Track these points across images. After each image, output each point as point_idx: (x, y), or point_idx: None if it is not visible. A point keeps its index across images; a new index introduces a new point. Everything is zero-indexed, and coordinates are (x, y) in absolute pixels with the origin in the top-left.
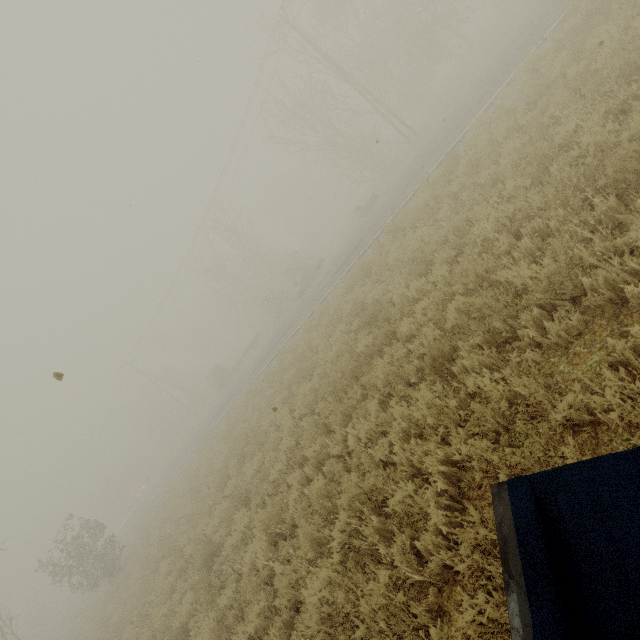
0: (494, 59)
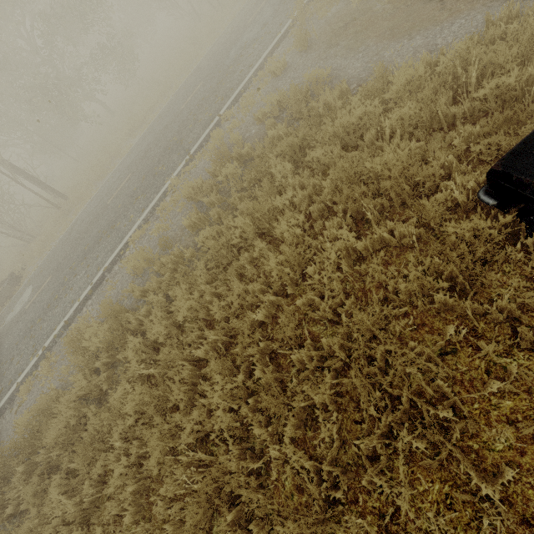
0: (139, 145)
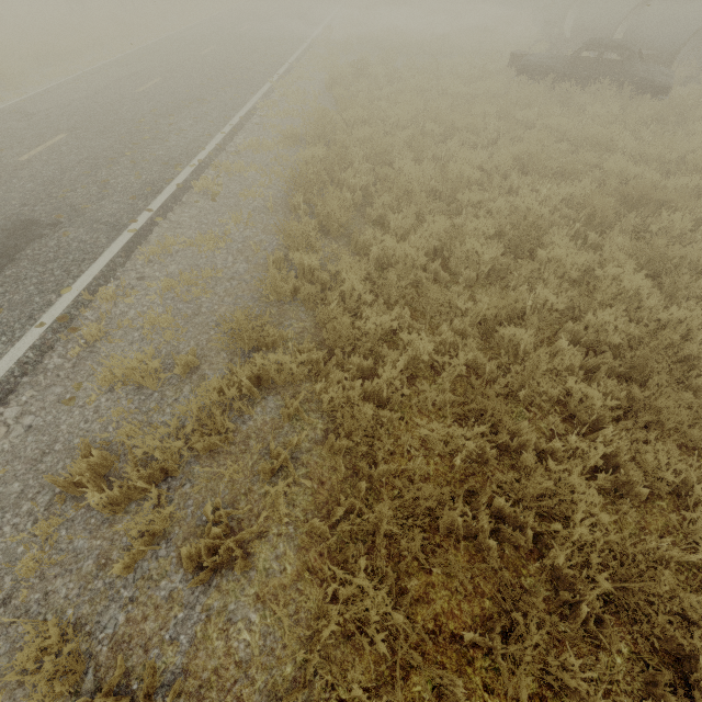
0: (127, 67)
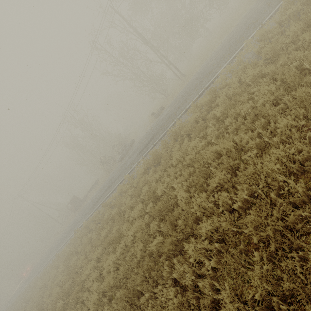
0: (227, 38)
